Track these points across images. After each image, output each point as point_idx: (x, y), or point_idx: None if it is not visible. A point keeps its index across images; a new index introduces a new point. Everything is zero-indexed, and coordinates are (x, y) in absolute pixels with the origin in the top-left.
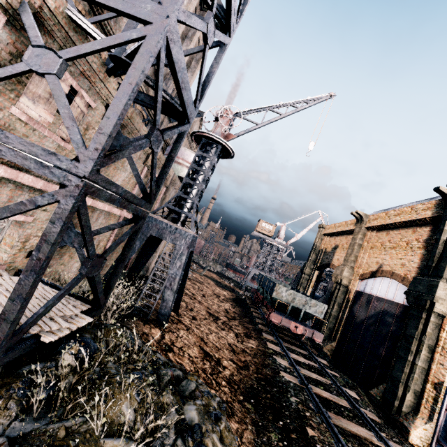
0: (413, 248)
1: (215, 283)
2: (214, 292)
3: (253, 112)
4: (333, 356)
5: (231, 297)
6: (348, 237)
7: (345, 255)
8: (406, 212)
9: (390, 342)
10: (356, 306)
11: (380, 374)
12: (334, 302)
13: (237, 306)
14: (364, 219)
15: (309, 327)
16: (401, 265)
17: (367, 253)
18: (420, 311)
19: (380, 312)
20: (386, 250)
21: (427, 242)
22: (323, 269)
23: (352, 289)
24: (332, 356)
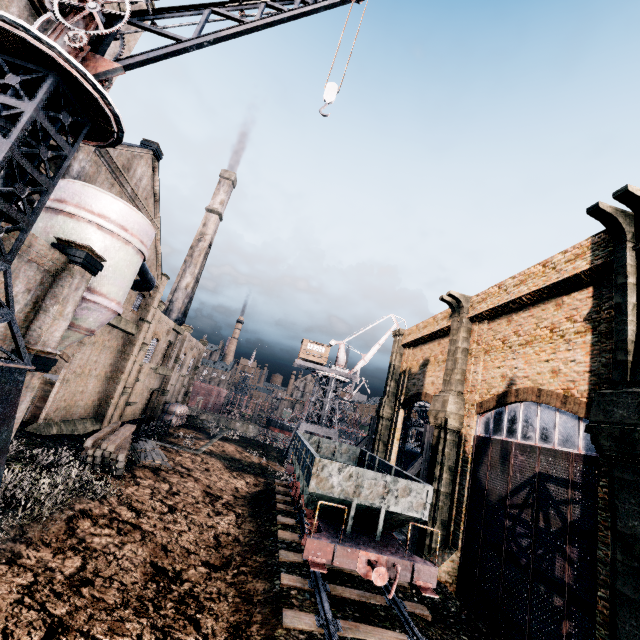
0: (566, 336)
1: (226, 465)
2: (211, 489)
3: (170, 13)
4: (459, 584)
5: (252, 489)
6: (443, 342)
7: (444, 374)
8: (535, 275)
9: (577, 547)
10: (483, 468)
11: (575, 632)
12: (442, 466)
13: (249, 519)
14: (463, 305)
15: (403, 553)
16: (551, 372)
17: (481, 363)
18: (638, 471)
19: (536, 477)
20: (514, 350)
21: (592, 318)
22: (411, 404)
23: (468, 435)
24: (458, 584)
